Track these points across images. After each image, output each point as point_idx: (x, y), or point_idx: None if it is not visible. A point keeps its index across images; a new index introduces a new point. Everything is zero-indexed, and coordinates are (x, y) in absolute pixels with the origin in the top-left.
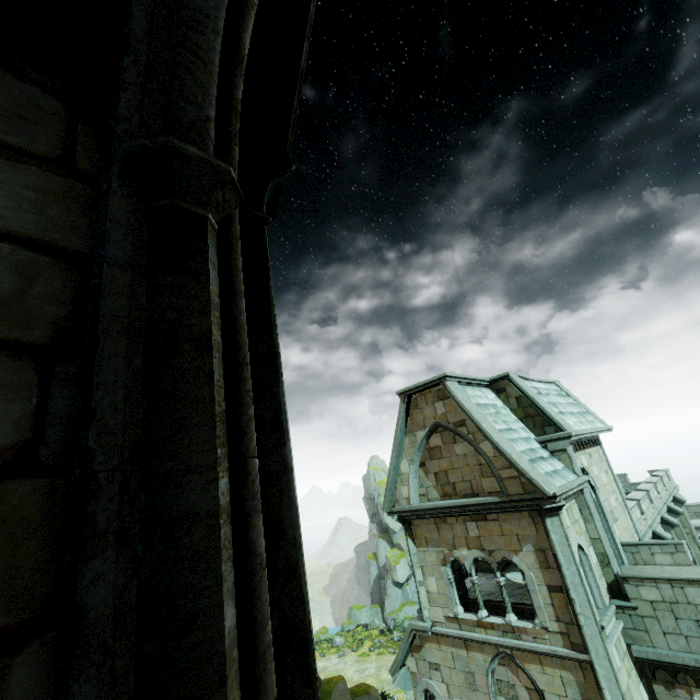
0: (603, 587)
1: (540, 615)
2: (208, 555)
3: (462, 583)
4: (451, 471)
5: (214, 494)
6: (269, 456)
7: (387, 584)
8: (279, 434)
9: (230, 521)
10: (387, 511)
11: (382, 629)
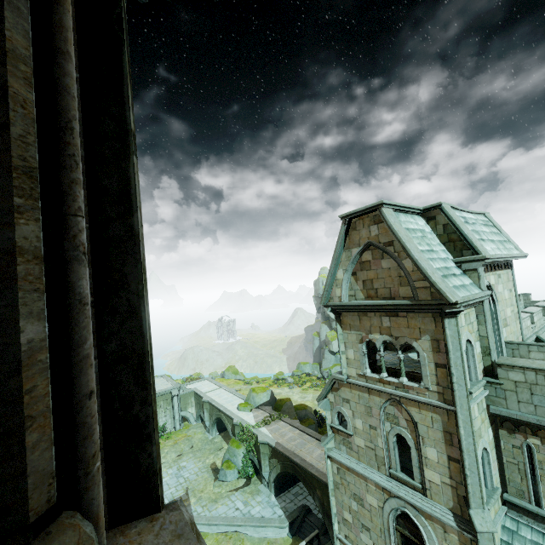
0: (479, 369)
1: (425, 380)
2: (2, 283)
3: (373, 356)
4: (375, 280)
5: (10, 236)
6: (114, 223)
7: (325, 352)
8: (126, 206)
9: (40, 262)
10: (324, 304)
11: (319, 377)
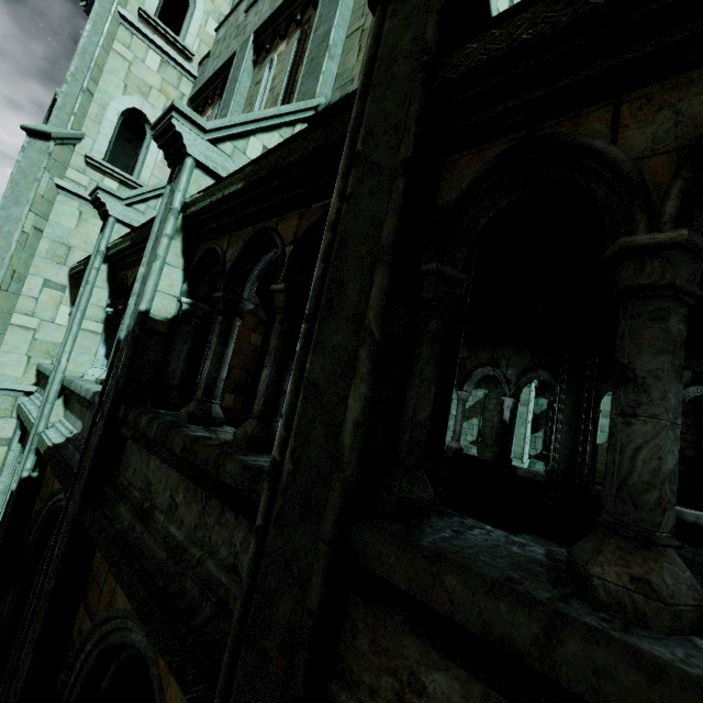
0: (201, 49)
1: None
2: None
3: None
4: None
5: None
6: None
7: None
8: None
9: None
10: None
11: None
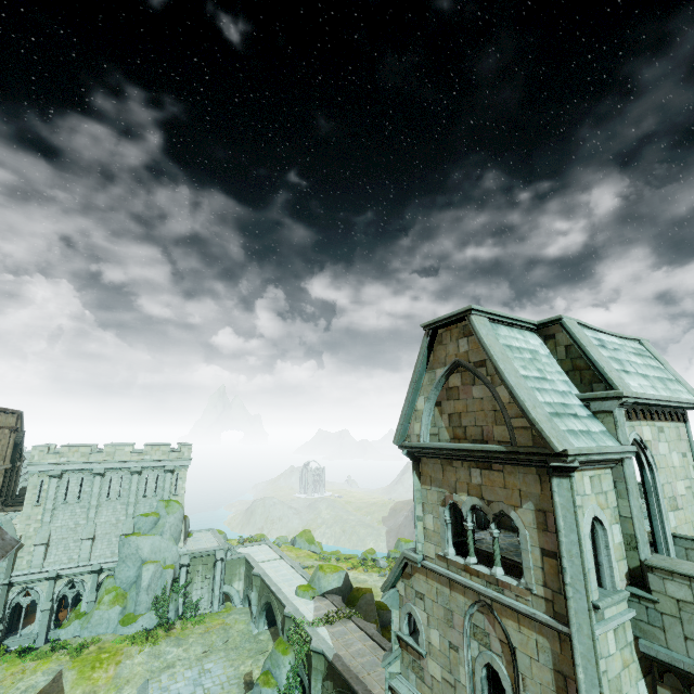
0: (620, 570)
1: (527, 575)
2: None
3: None
4: (464, 414)
5: None
6: None
7: None
8: None
9: None
10: (397, 444)
11: None
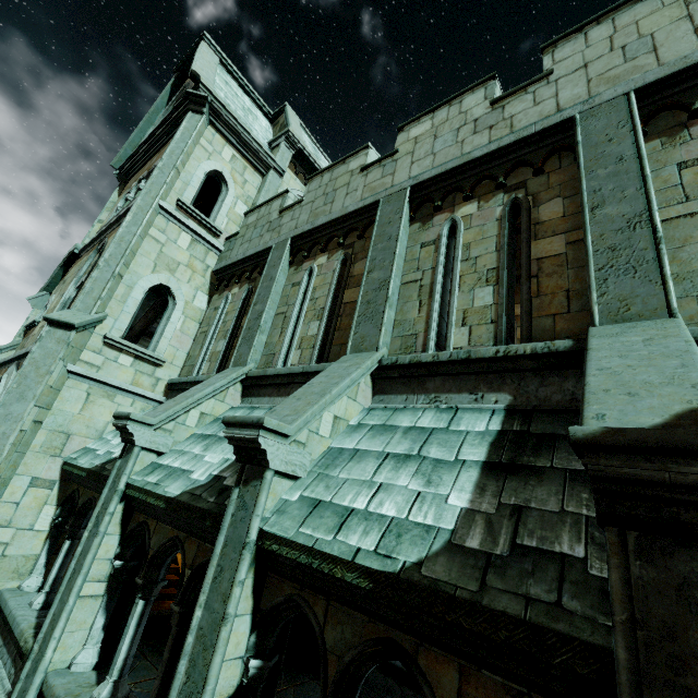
0: (229, 226)
1: None
2: None
3: None
4: None
5: None
6: None
7: None
8: None
9: None
10: (113, 165)
11: None
